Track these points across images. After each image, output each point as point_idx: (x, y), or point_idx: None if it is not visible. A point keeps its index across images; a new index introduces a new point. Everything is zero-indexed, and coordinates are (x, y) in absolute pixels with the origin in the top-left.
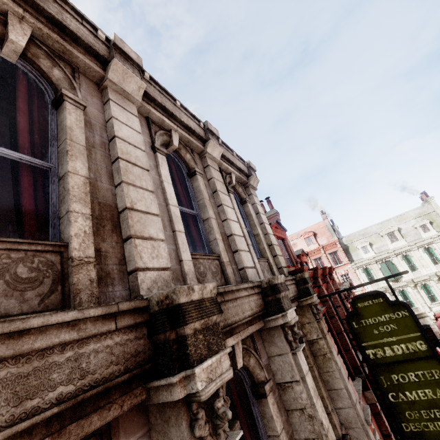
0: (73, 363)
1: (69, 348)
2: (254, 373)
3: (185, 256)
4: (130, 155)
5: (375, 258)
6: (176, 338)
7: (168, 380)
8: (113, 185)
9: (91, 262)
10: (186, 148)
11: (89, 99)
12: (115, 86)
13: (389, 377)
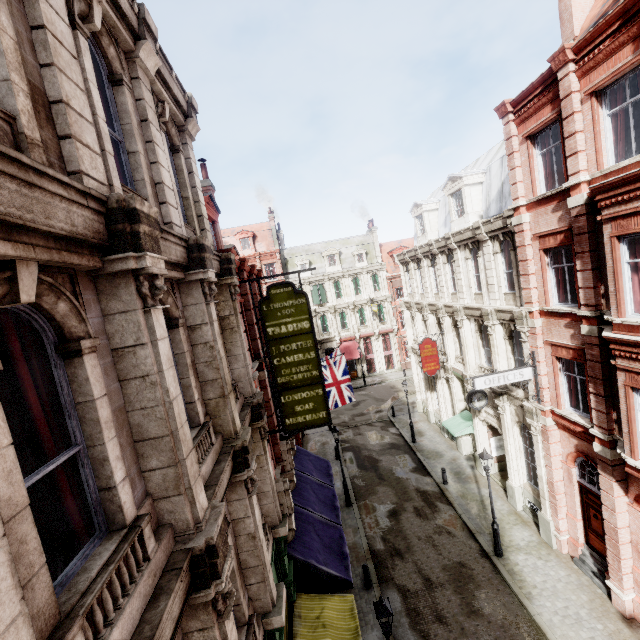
0: (67, 213)
1: (64, 202)
2: (170, 310)
3: (116, 183)
4: (56, 28)
5: (310, 279)
6: (130, 233)
7: (126, 254)
8: (37, 62)
9: (41, 147)
10: (111, 37)
11: None
12: None
13: (279, 347)
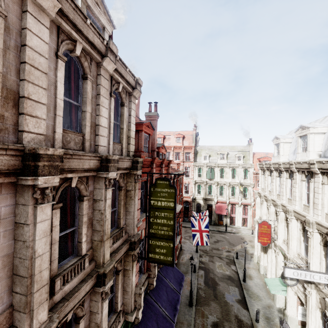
0: None
1: None
2: (82, 192)
3: (58, 130)
4: (35, 61)
5: (207, 164)
6: (34, 165)
7: (26, 177)
8: (18, 78)
9: None
10: (86, 58)
11: (11, 5)
12: (34, 1)
13: (154, 212)
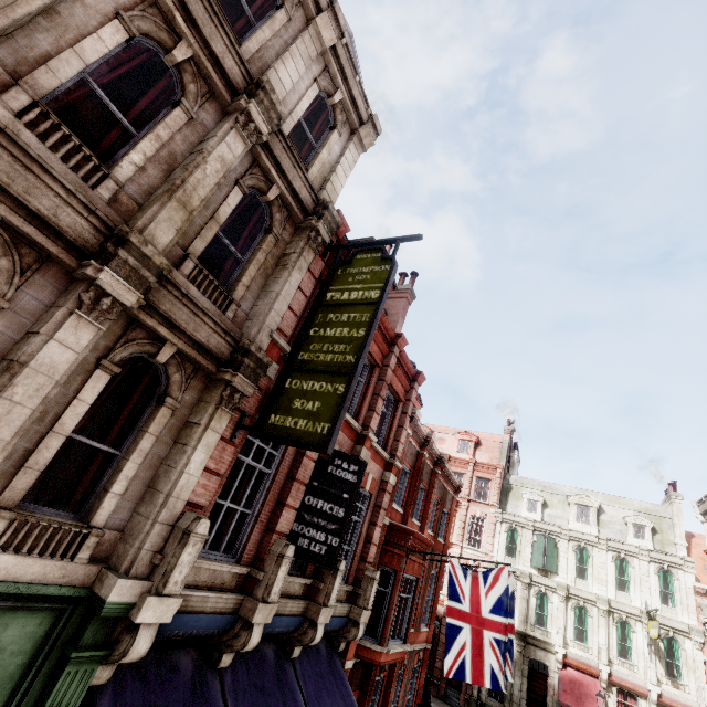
0: None
1: None
2: (187, 96)
3: None
4: None
5: (536, 522)
6: None
7: None
8: None
9: None
10: None
11: None
12: None
13: (327, 315)
